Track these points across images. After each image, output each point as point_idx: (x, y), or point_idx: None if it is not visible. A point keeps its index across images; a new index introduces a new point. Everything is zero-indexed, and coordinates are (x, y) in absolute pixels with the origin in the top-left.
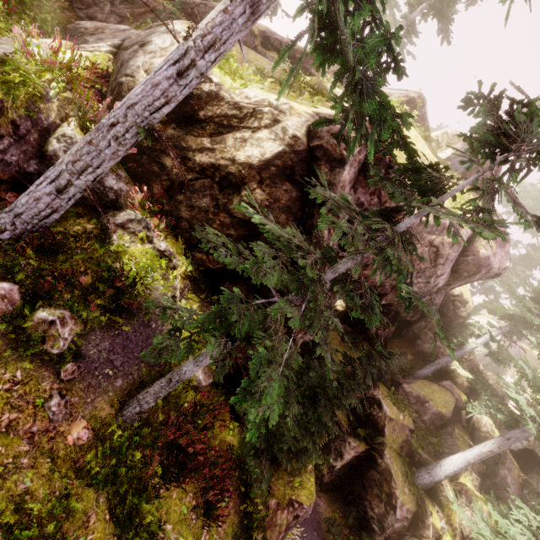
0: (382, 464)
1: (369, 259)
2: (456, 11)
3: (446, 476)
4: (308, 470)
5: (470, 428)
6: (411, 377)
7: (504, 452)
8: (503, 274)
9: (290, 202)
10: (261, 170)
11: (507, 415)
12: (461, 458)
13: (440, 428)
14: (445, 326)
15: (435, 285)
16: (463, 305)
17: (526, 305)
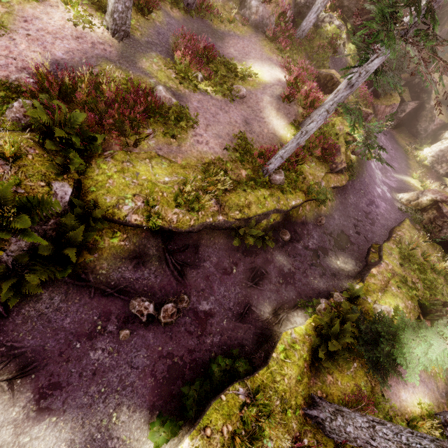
0: (429, 106)
1: None
2: None
3: None
4: (396, 96)
5: None
6: None
7: None
8: None
9: None
10: None
11: None
12: None
13: None
14: None
15: None
16: None
17: None
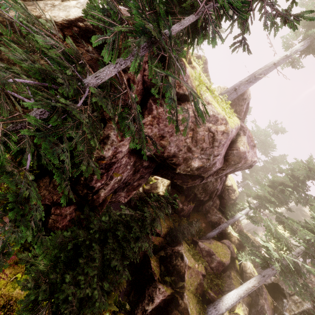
0: (182, 304)
1: (165, 131)
2: (223, 31)
3: (226, 309)
4: None
5: (240, 271)
6: (204, 238)
7: (261, 287)
8: (253, 176)
9: (92, 61)
10: (64, 27)
11: (261, 259)
12: (236, 293)
13: (222, 272)
14: (224, 205)
15: (214, 164)
16: (233, 192)
17: (266, 190)
